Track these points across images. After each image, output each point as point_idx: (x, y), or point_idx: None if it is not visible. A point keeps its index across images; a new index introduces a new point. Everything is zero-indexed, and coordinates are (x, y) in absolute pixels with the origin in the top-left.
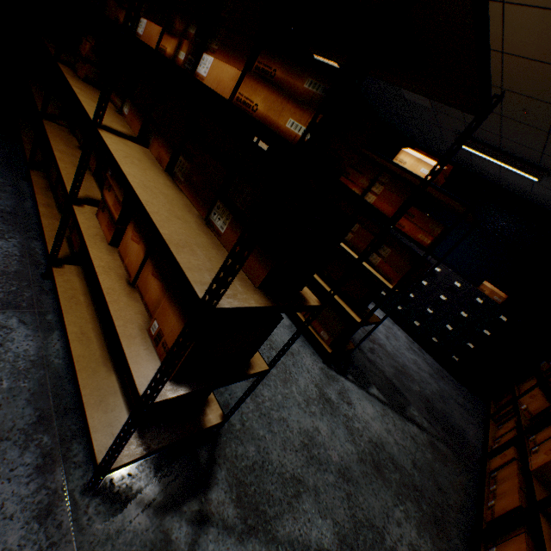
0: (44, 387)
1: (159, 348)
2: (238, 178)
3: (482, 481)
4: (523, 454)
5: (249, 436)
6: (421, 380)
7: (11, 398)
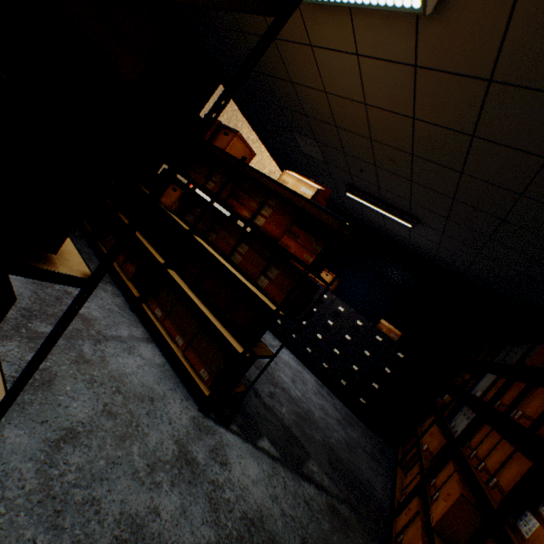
0: None
1: None
2: None
3: None
4: (425, 504)
5: None
6: (327, 428)
7: None
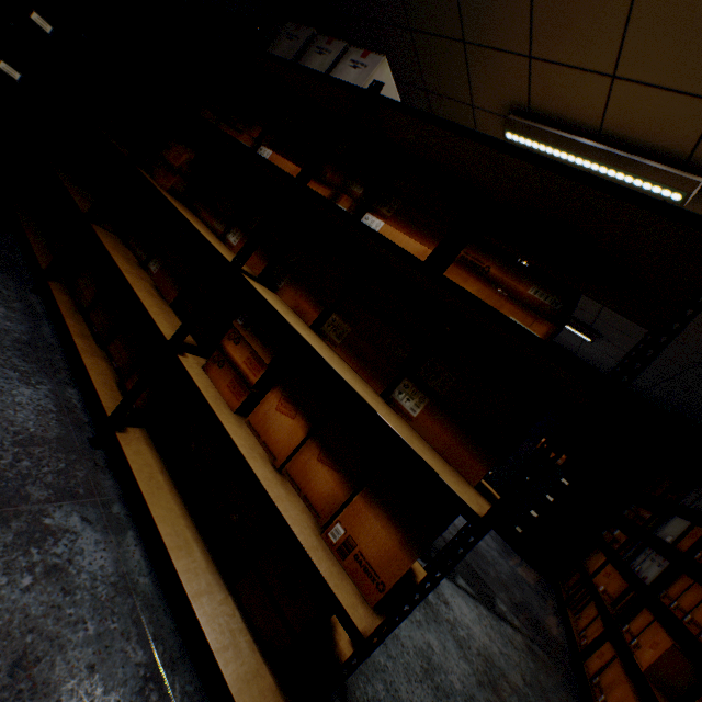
0: (138, 627)
1: (348, 561)
2: (432, 358)
3: (587, 691)
4: (626, 649)
5: (372, 667)
6: (494, 562)
7: (104, 651)
